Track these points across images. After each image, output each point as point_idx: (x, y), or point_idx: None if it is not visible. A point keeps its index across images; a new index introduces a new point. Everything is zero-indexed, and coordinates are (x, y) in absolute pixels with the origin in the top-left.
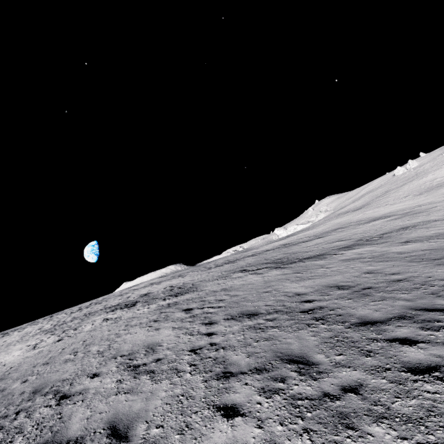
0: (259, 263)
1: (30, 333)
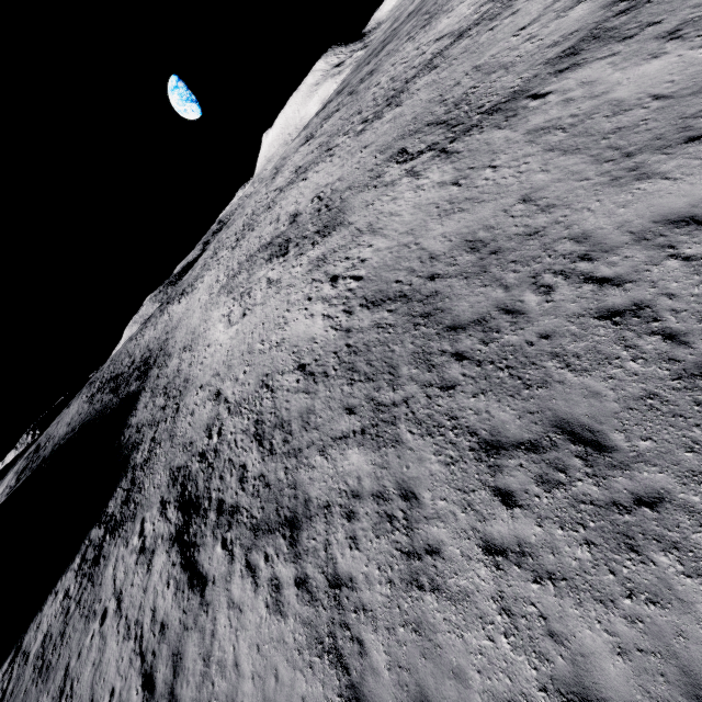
0: (427, 124)
1: (213, 288)
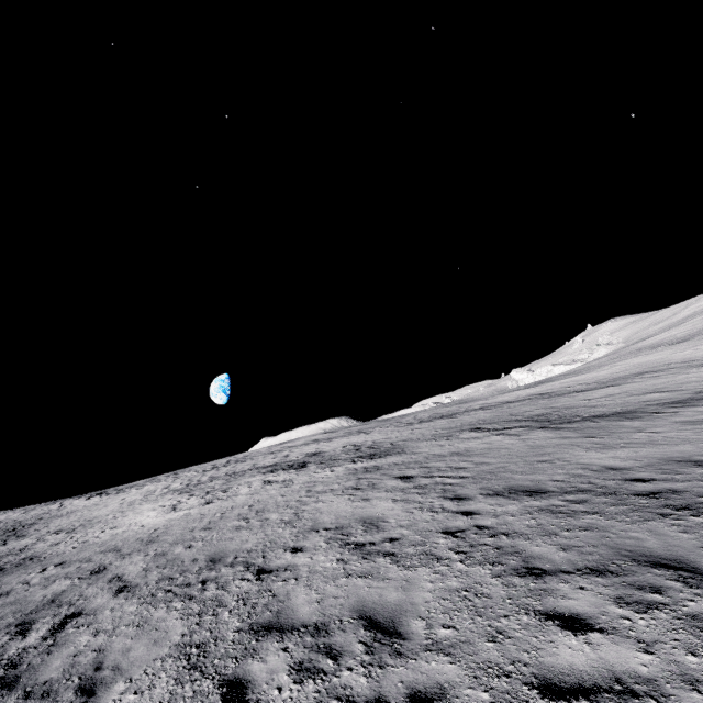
0: (504, 420)
1: (154, 492)
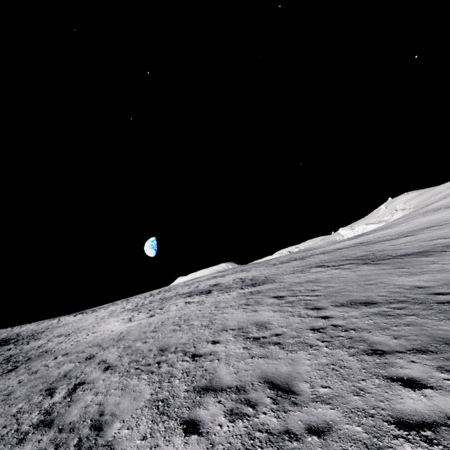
0: (338, 260)
1: (115, 311)
